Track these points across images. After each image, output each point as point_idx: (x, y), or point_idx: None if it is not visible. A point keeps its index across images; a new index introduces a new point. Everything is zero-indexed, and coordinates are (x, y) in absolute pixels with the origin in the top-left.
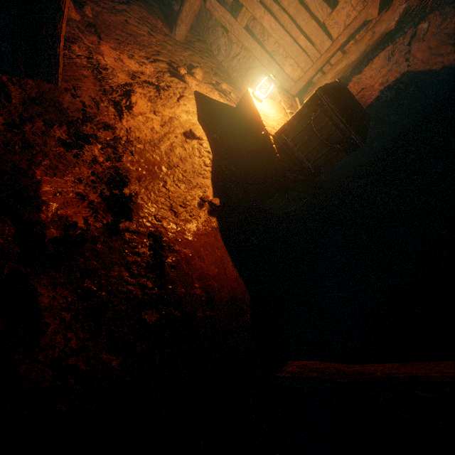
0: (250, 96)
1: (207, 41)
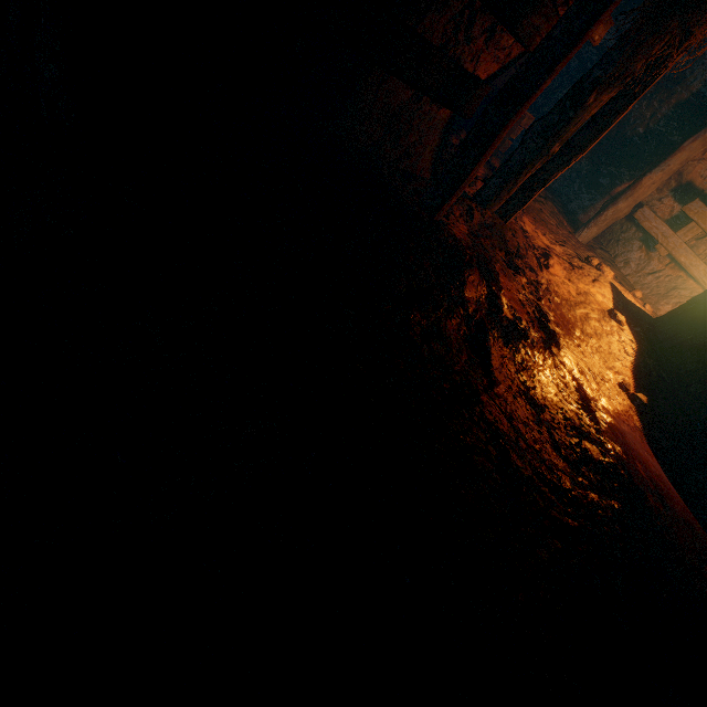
0: None
1: (610, 252)
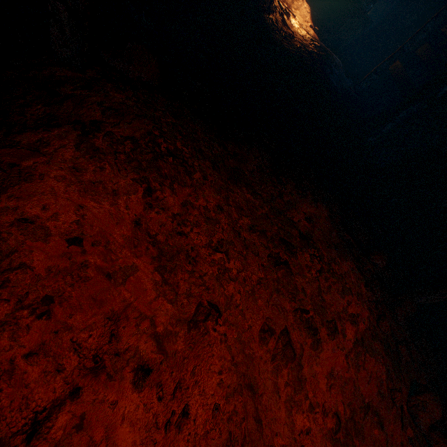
0: None
1: None
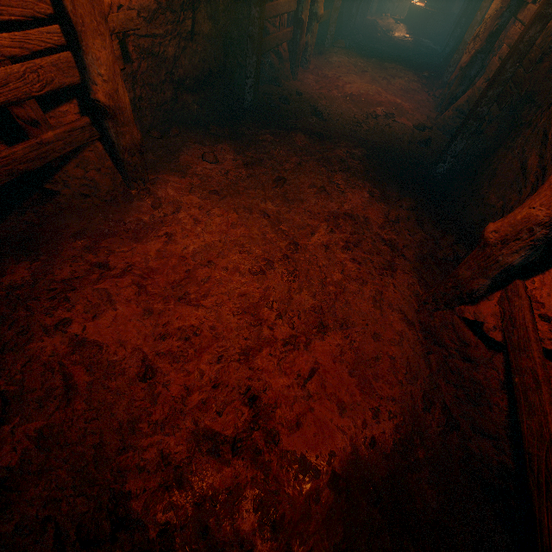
0: (412, 3)
1: (382, 10)
